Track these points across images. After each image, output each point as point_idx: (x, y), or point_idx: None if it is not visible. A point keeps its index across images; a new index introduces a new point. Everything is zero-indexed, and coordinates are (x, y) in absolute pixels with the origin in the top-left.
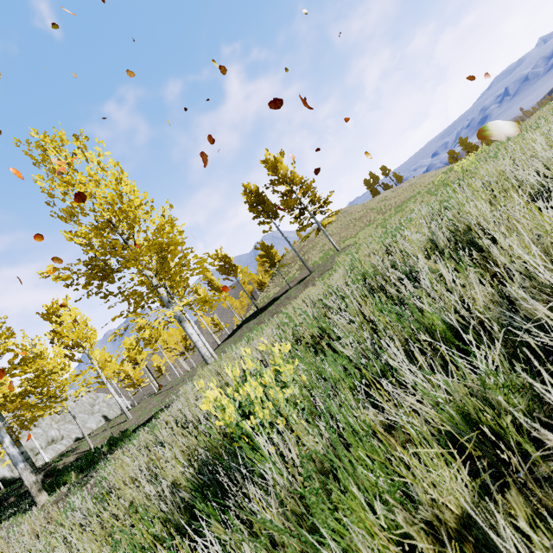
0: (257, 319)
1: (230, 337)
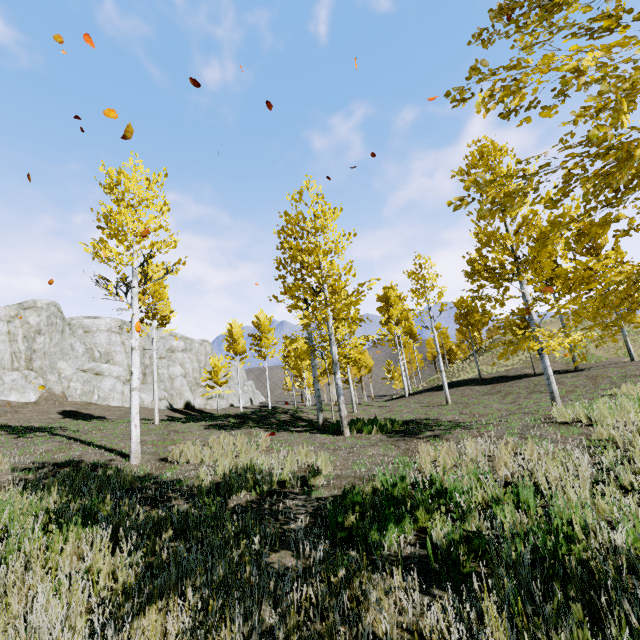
0: (486, 387)
1: (437, 390)
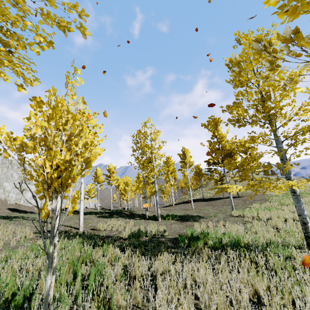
0: (206, 202)
1: (186, 203)
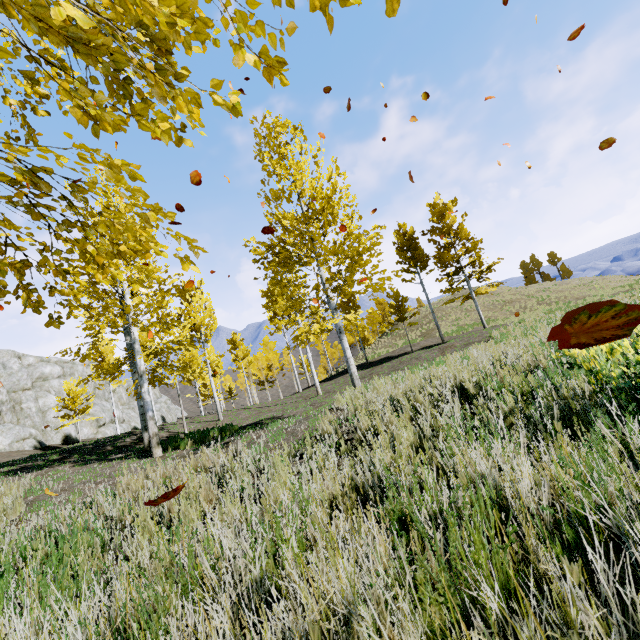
0: (367, 371)
1: (328, 380)
